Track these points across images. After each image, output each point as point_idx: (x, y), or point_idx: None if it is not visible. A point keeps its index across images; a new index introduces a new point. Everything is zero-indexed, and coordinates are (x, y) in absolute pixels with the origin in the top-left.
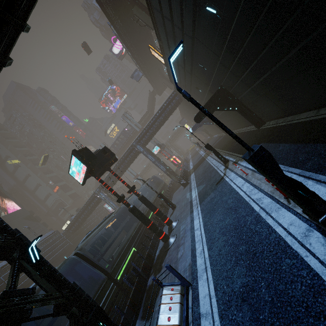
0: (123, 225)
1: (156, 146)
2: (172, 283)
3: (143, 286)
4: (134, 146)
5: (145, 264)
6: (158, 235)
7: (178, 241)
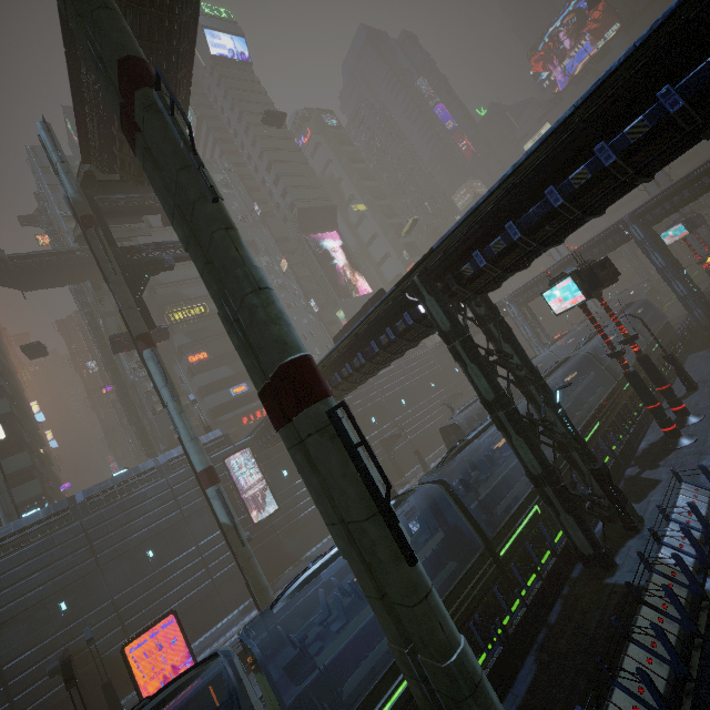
0: (585, 385)
1: (679, 226)
2: (698, 485)
3: (619, 472)
4: (618, 223)
5: (623, 450)
6: (662, 425)
7: (702, 446)
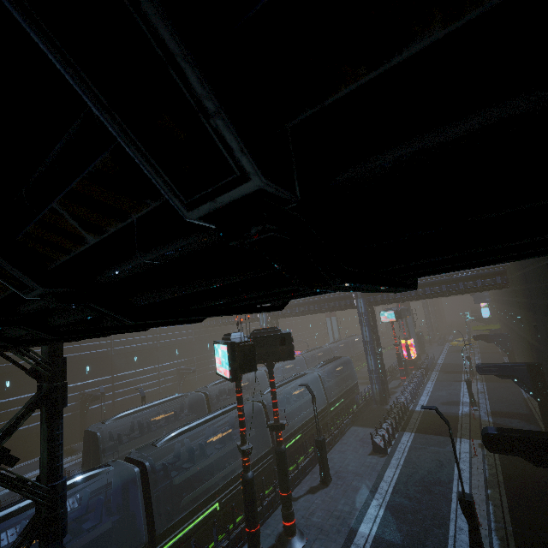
0: (234, 446)
1: (392, 312)
2: None
3: None
4: None
5: None
6: None
7: None
